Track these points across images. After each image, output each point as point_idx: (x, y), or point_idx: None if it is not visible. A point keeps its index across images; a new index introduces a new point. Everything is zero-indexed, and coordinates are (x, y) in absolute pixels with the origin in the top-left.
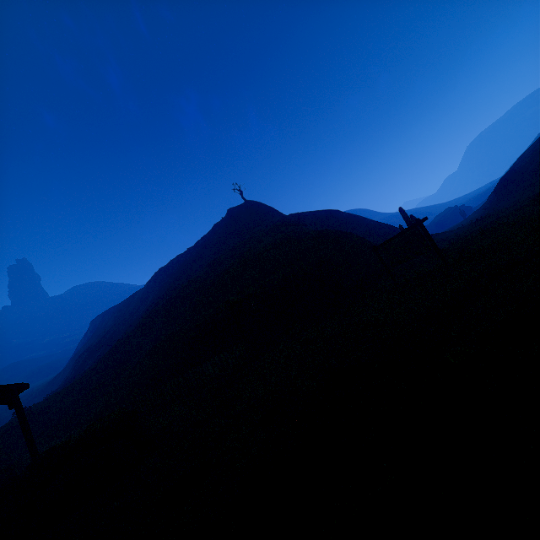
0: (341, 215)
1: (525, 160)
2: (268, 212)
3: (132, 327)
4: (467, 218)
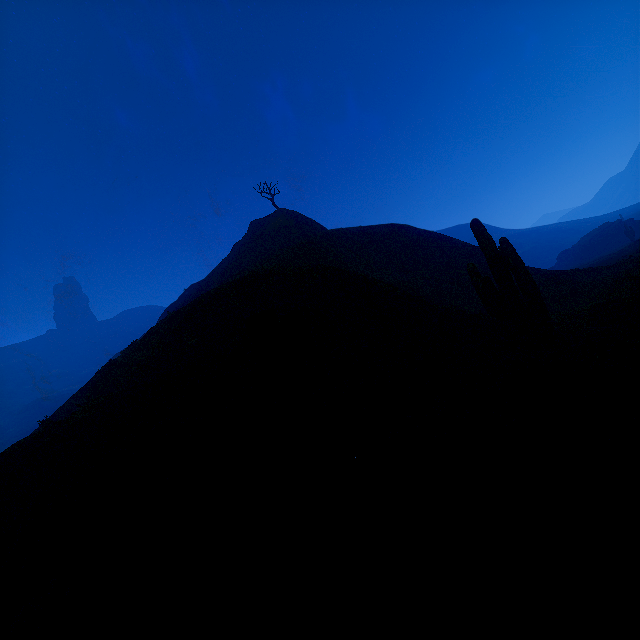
0: (410, 233)
1: None
2: (303, 226)
3: None
4: (637, 241)
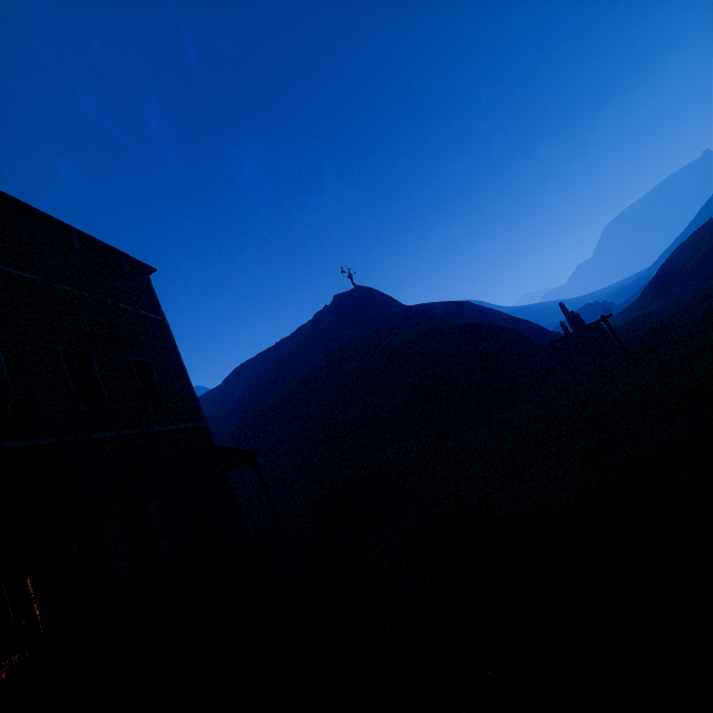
0: (473, 308)
1: (682, 255)
2: (386, 300)
3: (231, 430)
4: (614, 318)
